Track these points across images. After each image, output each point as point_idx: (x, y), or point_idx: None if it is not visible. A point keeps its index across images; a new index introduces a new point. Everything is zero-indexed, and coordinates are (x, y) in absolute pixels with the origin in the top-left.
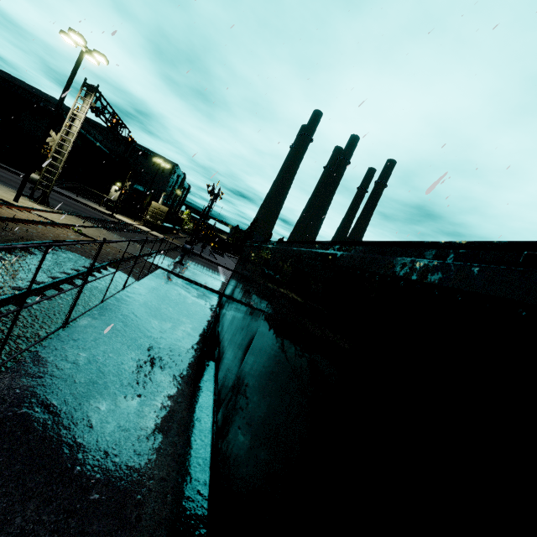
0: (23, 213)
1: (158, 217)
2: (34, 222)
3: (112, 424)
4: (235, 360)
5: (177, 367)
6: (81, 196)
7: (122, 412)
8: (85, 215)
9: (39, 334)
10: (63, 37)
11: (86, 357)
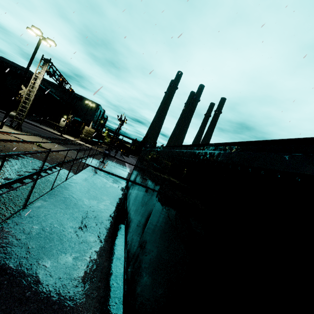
0: (4, 135)
1: (89, 135)
2: (11, 141)
3: (54, 277)
4: (138, 229)
5: (100, 231)
6: (43, 125)
7: (62, 267)
8: (44, 135)
9: (5, 214)
10: (28, 31)
11: (38, 229)
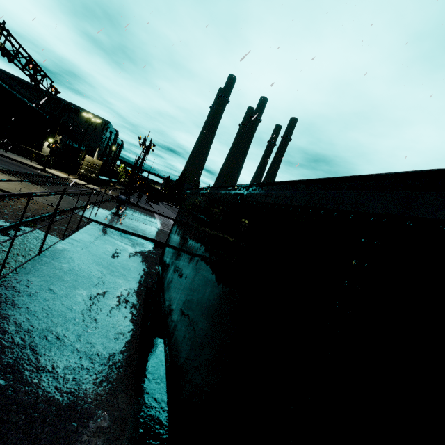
0: None
1: (92, 171)
2: None
3: None
4: None
5: (111, 363)
6: (11, 152)
7: None
8: (10, 169)
9: None
10: None
11: None
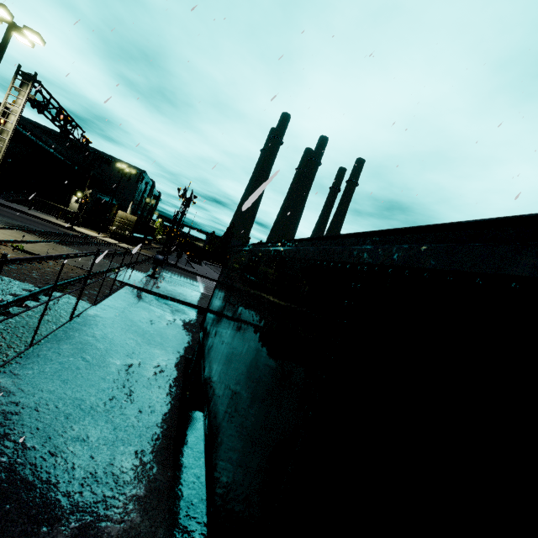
0: None
1: (126, 227)
2: None
3: None
4: (247, 478)
5: (147, 435)
6: (35, 209)
7: None
8: (35, 229)
9: None
10: None
11: None
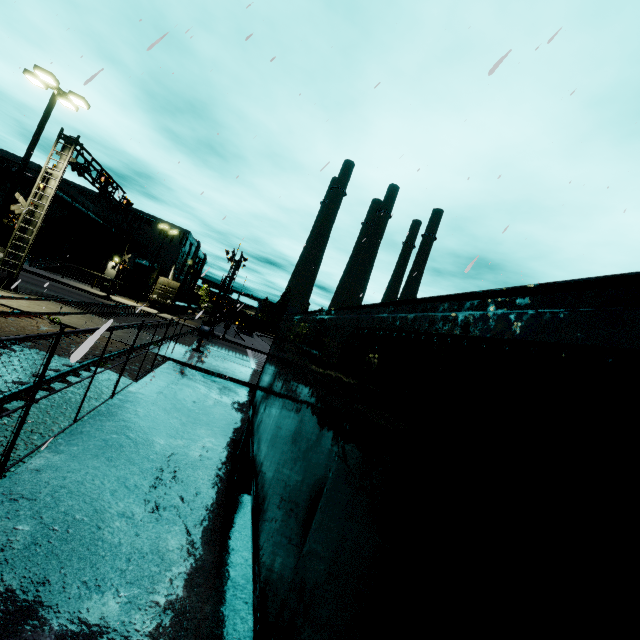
0: None
1: (167, 295)
2: None
3: None
4: (288, 527)
5: (193, 516)
6: (69, 277)
7: (90, 635)
8: (70, 299)
9: None
10: (28, 78)
11: (29, 533)
